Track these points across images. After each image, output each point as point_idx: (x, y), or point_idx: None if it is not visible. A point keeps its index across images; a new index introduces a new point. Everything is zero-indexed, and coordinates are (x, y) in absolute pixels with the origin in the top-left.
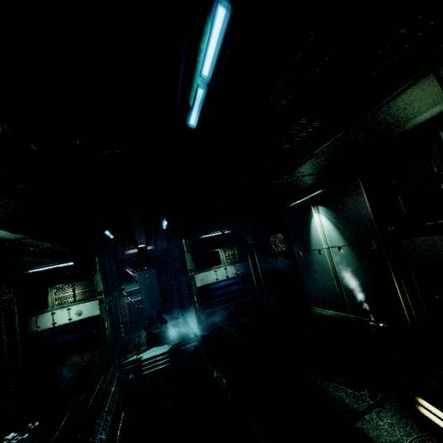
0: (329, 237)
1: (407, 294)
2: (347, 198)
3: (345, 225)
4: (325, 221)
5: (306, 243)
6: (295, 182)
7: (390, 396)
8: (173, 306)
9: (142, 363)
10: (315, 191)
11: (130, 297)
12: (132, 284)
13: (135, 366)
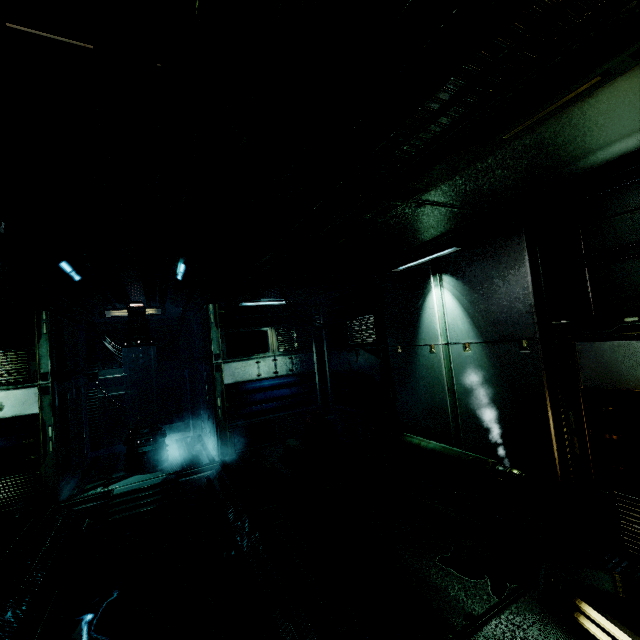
0: (452, 327)
1: (565, 428)
2: (496, 266)
3: (482, 311)
4: (450, 301)
5: (412, 334)
6: (427, 218)
7: (524, 589)
8: (180, 410)
9: (111, 502)
10: (447, 247)
11: (106, 390)
12: (113, 368)
13: (97, 505)
